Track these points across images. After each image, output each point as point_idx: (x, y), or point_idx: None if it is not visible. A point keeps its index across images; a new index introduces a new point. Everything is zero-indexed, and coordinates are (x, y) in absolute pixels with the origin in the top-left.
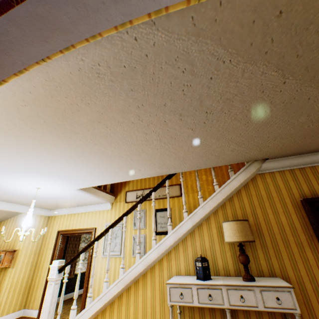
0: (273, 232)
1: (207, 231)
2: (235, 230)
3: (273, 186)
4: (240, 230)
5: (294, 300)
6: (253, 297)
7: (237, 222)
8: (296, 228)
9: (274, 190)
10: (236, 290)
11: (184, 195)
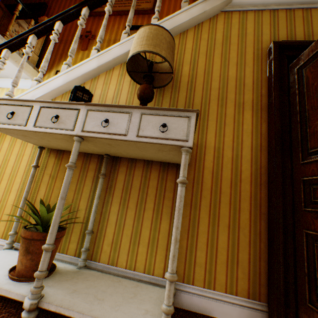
0: (210, 87)
1: (118, 79)
2: (144, 37)
3: (238, 30)
4: (152, 37)
5: (190, 129)
6: (126, 123)
7: (151, 27)
8: (245, 85)
9: (237, 35)
10: (102, 112)
11: (102, 29)
